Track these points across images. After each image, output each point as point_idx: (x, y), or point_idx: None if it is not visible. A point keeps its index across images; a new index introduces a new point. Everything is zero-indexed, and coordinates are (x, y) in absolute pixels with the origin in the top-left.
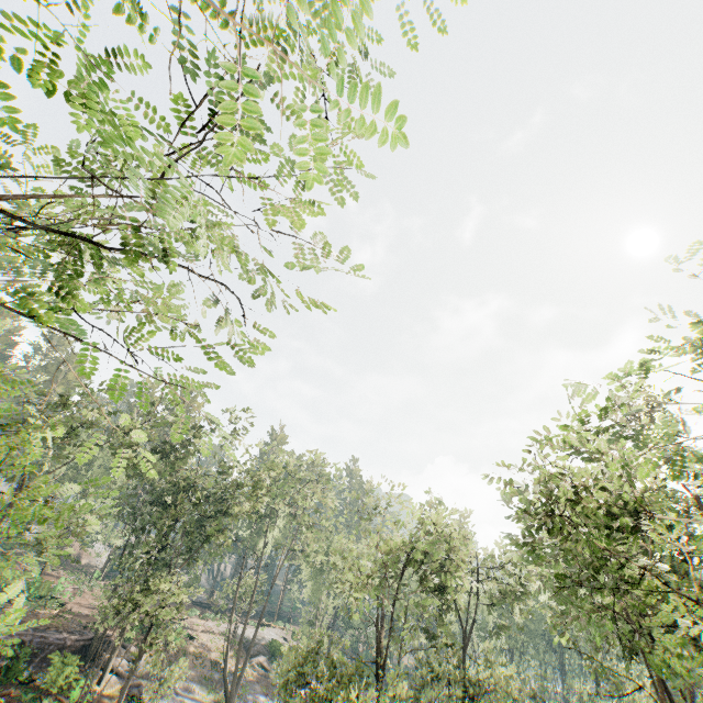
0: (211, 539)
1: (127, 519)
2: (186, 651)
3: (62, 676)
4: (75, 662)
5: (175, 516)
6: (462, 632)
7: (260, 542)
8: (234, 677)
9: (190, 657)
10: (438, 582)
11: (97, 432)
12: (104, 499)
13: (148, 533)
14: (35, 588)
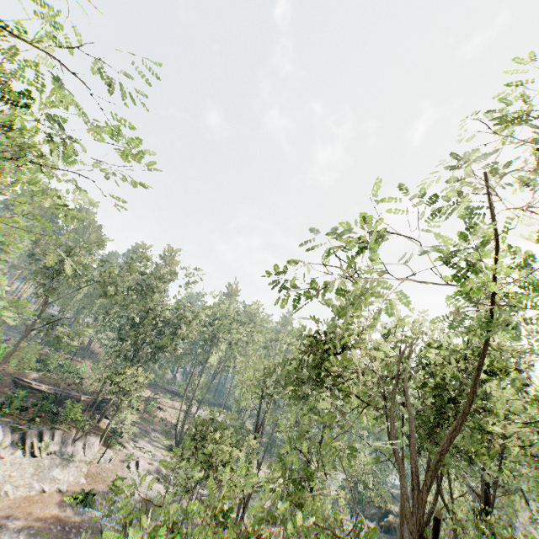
0: (162, 348)
1: (116, 331)
2: (156, 416)
3: (72, 413)
4: (79, 407)
5: (138, 331)
6: (324, 426)
7: (210, 358)
8: (181, 433)
9: (158, 419)
10: (303, 391)
11: (89, 272)
12: (104, 317)
13: (126, 340)
14: (66, 366)
